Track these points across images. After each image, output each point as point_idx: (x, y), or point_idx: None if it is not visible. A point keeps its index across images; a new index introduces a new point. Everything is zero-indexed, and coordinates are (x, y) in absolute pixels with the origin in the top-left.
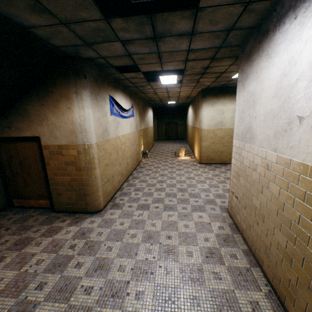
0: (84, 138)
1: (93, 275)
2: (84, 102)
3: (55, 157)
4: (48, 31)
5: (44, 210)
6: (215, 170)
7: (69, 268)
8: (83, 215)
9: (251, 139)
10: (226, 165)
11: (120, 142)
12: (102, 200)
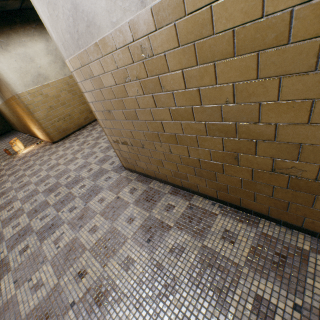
0: None
1: None
2: None
3: None
4: None
5: None
6: (79, 139)
7: None
8: None
9: (90, 27)
10: (86, 127)
11: None
12: None
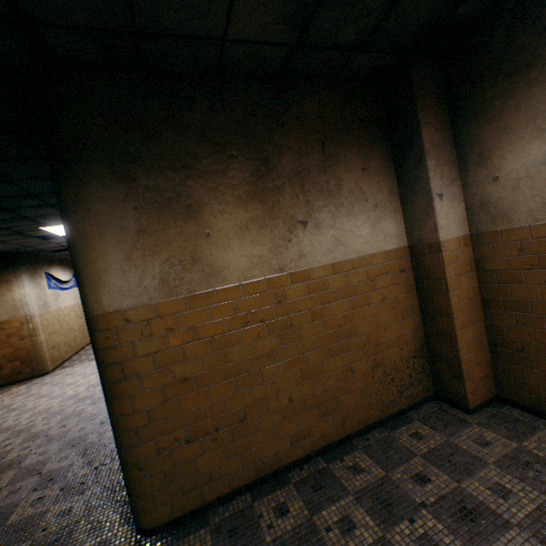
0: (27, 310)
1: (53, 387)
2: (25, 283)
3: None
4: (3, 247)
5: None
6: None
7: (32, 392)
8: (31, 380)
9: None
10: None
11: (63, 313)
12: (50, 363)
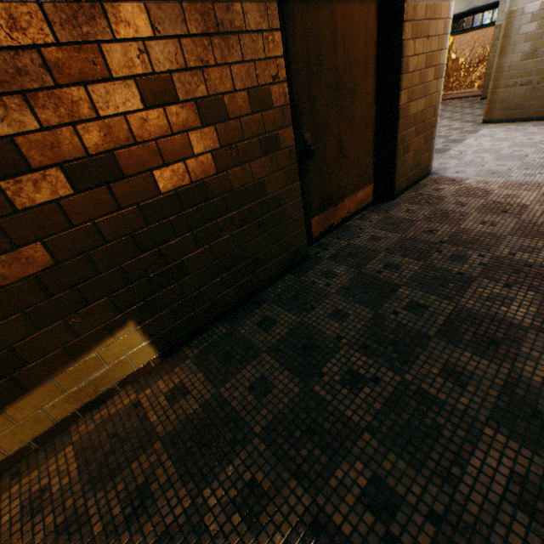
0: None
1: None
2: None
3: (417, 44)
4: None
5: (369, 211)
6: None
7: None
8: (430, 179)
9: None
10: None
11: None
12: None
